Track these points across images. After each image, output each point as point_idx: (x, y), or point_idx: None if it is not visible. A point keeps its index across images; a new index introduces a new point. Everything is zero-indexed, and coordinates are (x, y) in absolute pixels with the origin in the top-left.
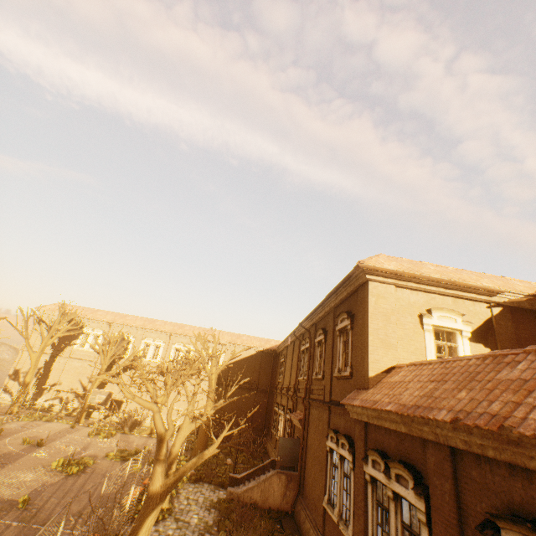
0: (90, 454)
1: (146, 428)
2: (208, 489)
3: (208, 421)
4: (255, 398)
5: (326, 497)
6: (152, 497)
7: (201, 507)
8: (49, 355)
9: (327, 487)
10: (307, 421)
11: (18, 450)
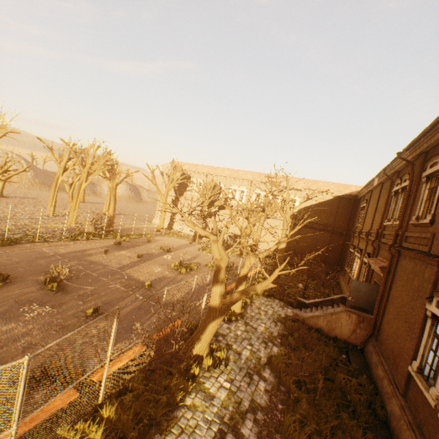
0: (197, 262)
1: (238, 250)
2: (278, 305)
3: (281, 253)
4: (329, 239)
5: (414, 365)
6: (212, 309)
7: (268, 319)
8: (174, 197)
9: (417, 354)
10: (393, 271)
11: (157, 252)
